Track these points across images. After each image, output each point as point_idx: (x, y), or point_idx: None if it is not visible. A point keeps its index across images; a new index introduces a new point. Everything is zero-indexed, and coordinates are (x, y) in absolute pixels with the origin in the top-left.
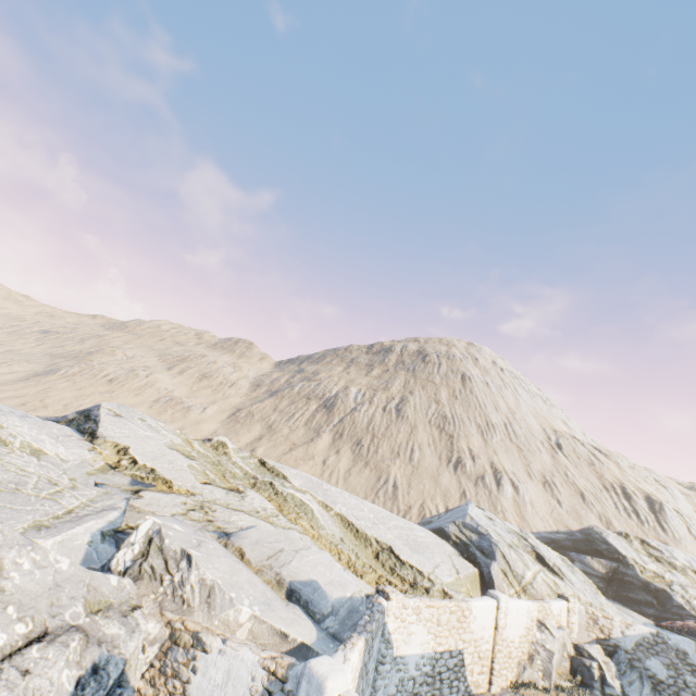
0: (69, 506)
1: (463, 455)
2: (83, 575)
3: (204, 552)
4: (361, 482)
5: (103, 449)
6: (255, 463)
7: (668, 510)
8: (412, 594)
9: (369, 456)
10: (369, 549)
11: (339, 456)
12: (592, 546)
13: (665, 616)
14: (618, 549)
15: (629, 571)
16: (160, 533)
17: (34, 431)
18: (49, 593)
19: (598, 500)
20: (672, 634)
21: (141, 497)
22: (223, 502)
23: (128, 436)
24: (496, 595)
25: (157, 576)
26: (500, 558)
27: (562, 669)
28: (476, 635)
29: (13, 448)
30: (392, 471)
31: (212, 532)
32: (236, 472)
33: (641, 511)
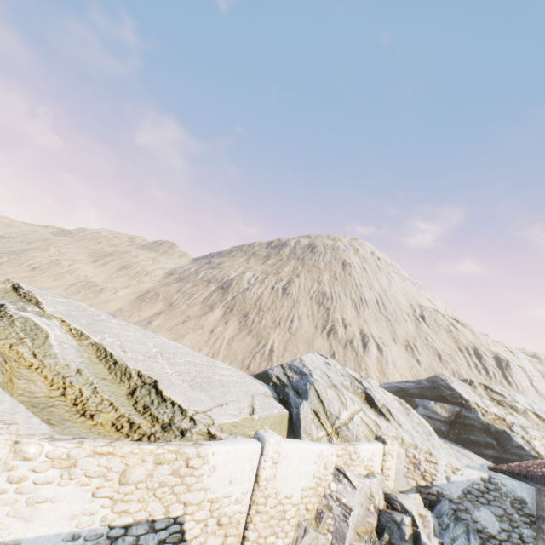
0: None
1: (337, 323)
2: None
3: None
4: (242, 347)
5: None
6: (4, 288)
7: (513, 367)
8: (160, 438)
9: (253, 325)
10: (125, 385)
11: (227, 326)
12: (437, 392)
13: (504, 456)
14: (461, 394)
15: (470, 414)
16: None
17: None
18: None
19: (453, 360)
20: (508, 479)
21: None
22: None
23: None
24: (263, 436)
25: None
26: (314, 397)
27: (367, 526)
28: (216, 493)
29: None
30: (271, 337)
31: None
32: None
33: (489, 368)
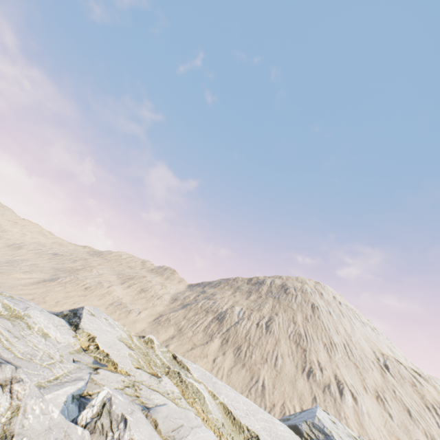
0: (57, 374)
1: (314, 366)
2: (64, 423)
3: (135, 418)
4: (239, 379)
5: (81, 337)
6: (169, 356)
7: None
8: None
9: (245, 359)
10: (241, 435)
11: (225, 357)
12: None
13: None
14: None
15: None
16: (110, 400)
17: (46, 321)
18: (45, 432)
19: (423, 418)
20: None
21: (98, 373)
22: (147, 383)
23: (96, 329)
24: None
25: (104, 432)
26: None
27: None
28: None
29: (33, 331)
30: (261, 373)
31: (139, 404)
32: (157, 362)
33: None
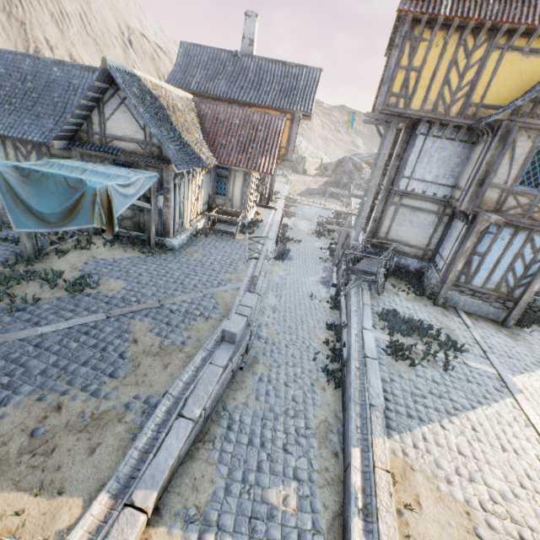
0: None
1: (41, 46)
2: None
3: None
4: None
5: None
6: None
7: None
8: None
9: None
10: None
11: None
12: None
13: None
14: None
15: None
16: None
17: None
18: None
19: None
20: None
21: None
22: None
23: None
24: None
25: None
26: None
27: None
28: None
29: None
30: None
31: None
32: None
33: None
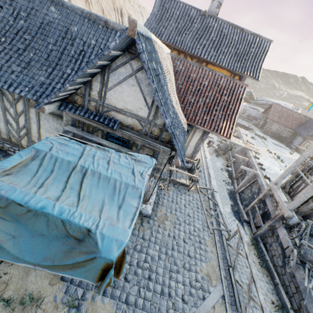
0: None
1: None
2: None
3: None
4: None
5: None
6: None
7: None
8: None
9: None
10: None
11: None
12: None
13: None
14: None
15: None
16: None
17: None
18: None
19: (110, 15)
20: None
21: None
22: None
23: None
24: None
25: None
26: None
27: None
28: None
29: None
30: None
31: None
32: None
33: (124, 23)
